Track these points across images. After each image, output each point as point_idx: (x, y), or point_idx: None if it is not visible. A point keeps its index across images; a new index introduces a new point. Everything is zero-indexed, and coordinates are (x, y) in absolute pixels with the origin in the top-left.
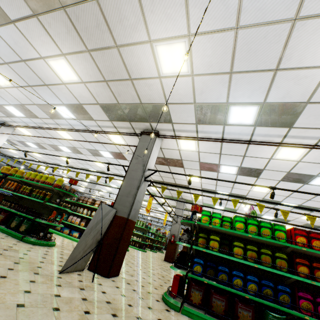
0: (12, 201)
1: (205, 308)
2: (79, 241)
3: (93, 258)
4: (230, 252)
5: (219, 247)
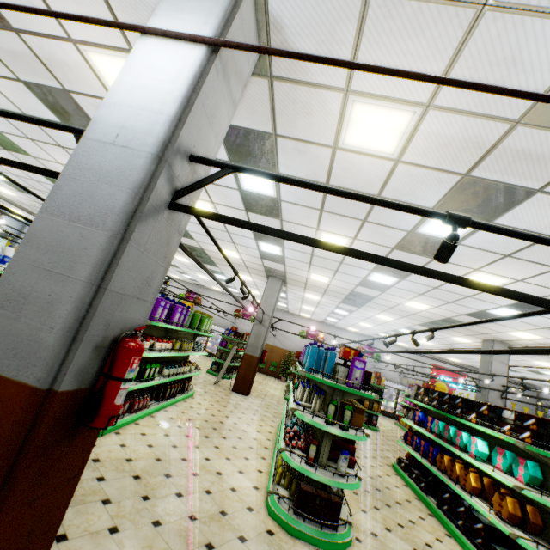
0: None
1: None
2: None
3: None
4: None
5: None
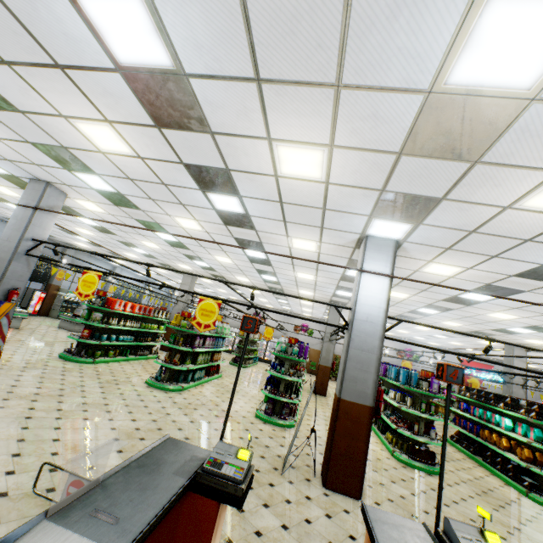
0: None
1: None
2: None
3: None
4: None
5: None
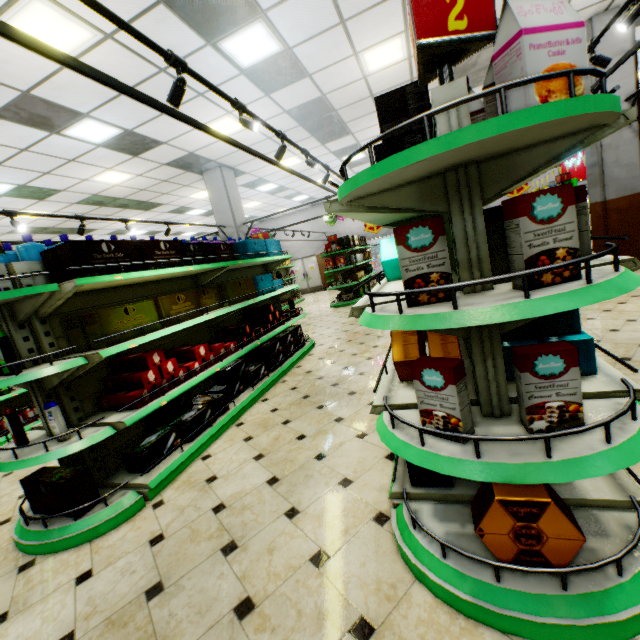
0: None
1: None
2: None
3: None
4: None
5: None
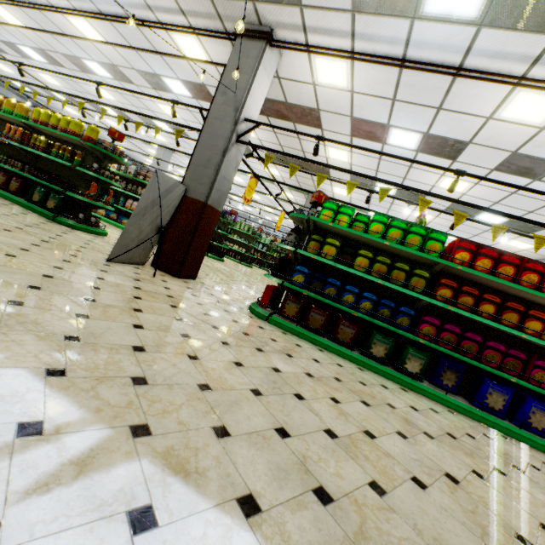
0: (25, 162)
1: (299, 321)
2: (129, 224)
3: (158, 254)
4: (350, 262)
5: (336, 255)
